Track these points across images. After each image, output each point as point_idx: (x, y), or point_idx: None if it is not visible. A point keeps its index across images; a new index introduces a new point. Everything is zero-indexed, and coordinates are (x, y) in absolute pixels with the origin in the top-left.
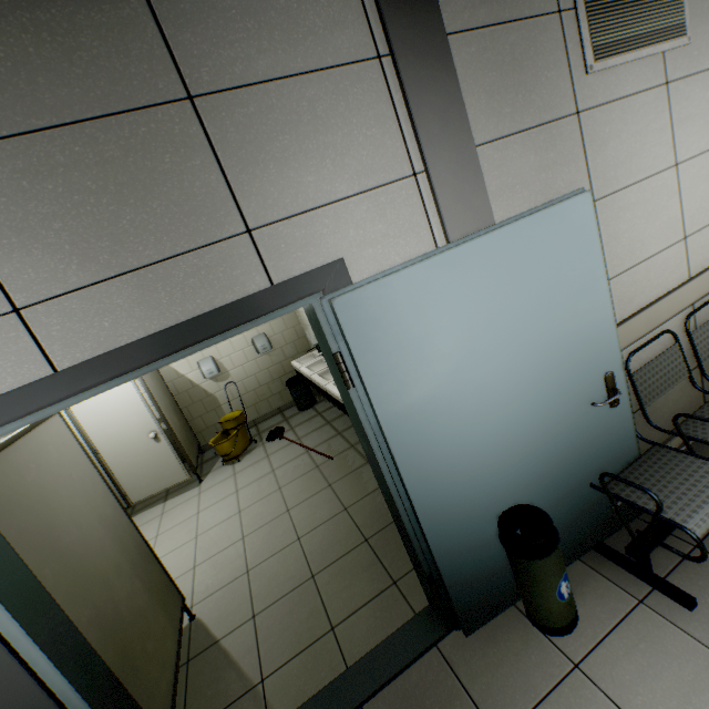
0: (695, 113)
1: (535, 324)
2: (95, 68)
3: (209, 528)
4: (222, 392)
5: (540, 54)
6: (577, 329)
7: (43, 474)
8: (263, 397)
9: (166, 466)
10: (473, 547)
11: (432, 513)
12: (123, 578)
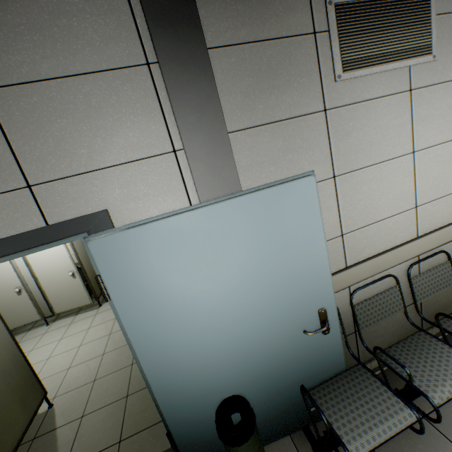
0: (435, 113)
1: (260, 269)
2: None
3: (89, 342)
4: None
5: (294, 65)
6: (297, 275)
7: None
8: None
9: (78, 294)
10: (200, 419)
11: (166, 393)
12: None
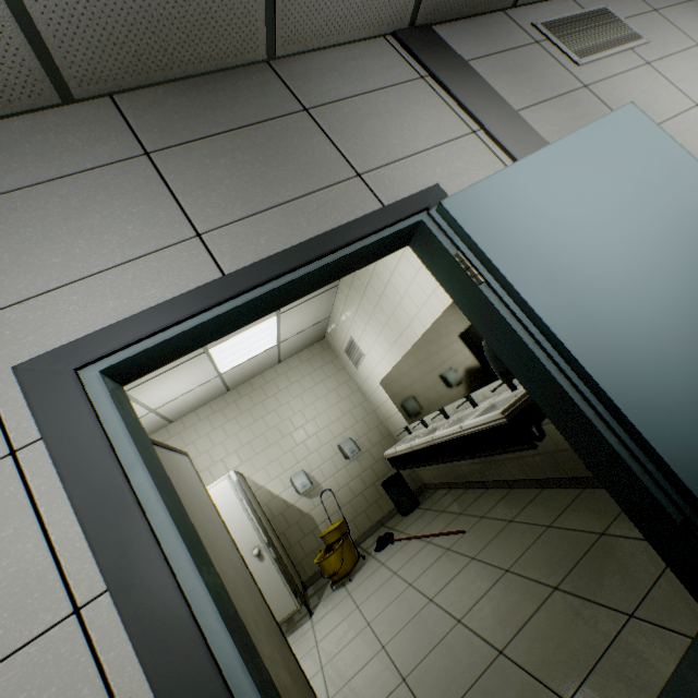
0: (686, 76)
1: (644, 200)
2: (248, 104)
3: (336, 653)
4: (316, 510)
5: (535, 63)
6: (694, 201)
7: (182, 486)
8: (359, 509)
9: (272, 593)
10: None
11: (639, 408)
12: (261, 635)
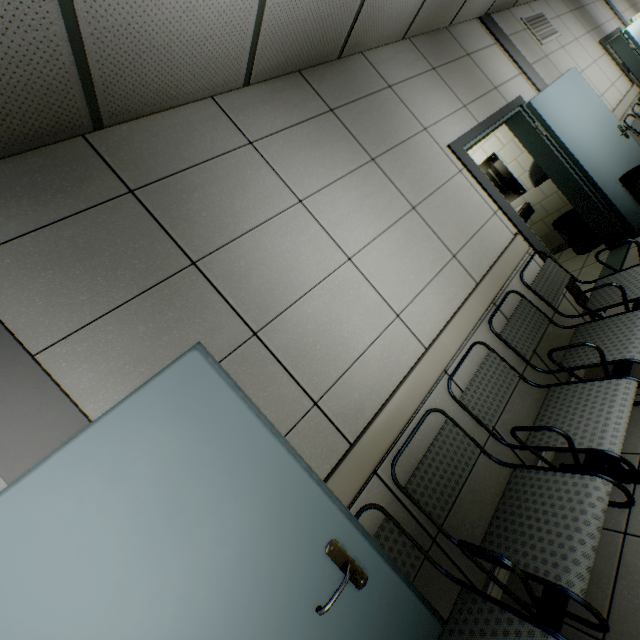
0: (575, 56)
1: (585, 109)
2: (450, 49)
3: None
4: None
5: (527, 41)
6: (598, 111)
7: None
8: None
9: None
10: (617, 194)
11: (596, 178)
12: None
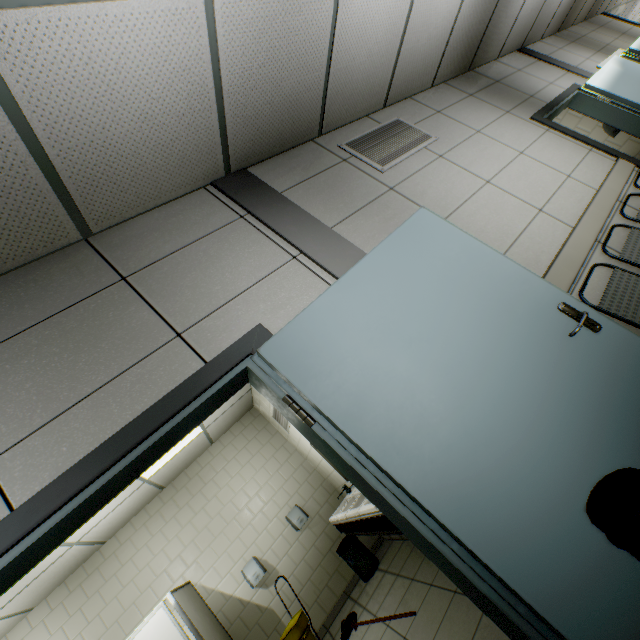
0: (474, 159)
1: (451, 297)
2: (62, 287)
3: None
4: (276, 599)
5: (345, 178)
6: (494, 285)
7: None
8: (321, 584)
9: None
10: (592, 579)
11: (491, 541)
12: None
